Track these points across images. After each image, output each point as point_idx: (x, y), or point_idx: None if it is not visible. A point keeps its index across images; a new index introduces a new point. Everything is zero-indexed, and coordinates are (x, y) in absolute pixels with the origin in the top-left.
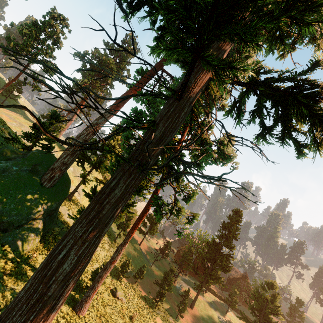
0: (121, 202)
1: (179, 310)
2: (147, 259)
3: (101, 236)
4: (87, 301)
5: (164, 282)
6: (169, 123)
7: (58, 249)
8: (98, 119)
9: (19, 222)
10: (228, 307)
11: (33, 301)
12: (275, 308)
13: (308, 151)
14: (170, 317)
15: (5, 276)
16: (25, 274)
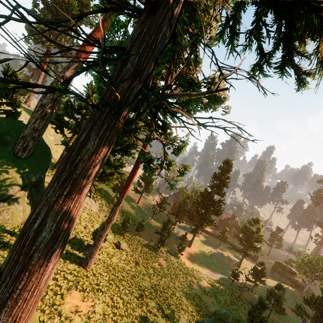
0: (97, 158)
1: (179, 250)
2: (146, 214)
3: (81, 199)
4: (91, 257)
5: (164, 231)
6: (143, 49)
7: (31, 218)
8: (64, 72)
9: (1, 197)
10: (221, 241)
11: (16, 272)
12: (260, 237)
13: (312, 77)
14: (172, 256)
15: None
16: None
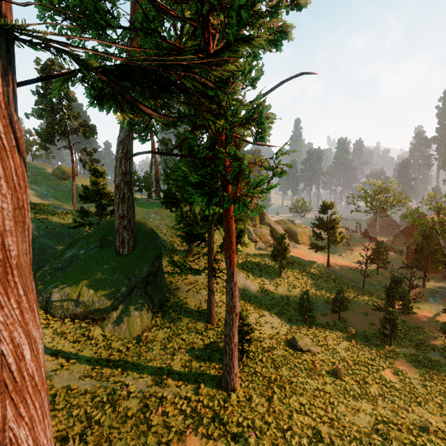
0: None
1: None
2: (352, 280)
3: None
4: (228, 371)
5: (390, 304)
6: None
7: None
8: (119, 135)
9: (110, 305)
10: None
11: None
12: None
13: None
14: (434, 352)
15: (111, 369)
16: (140, 359)
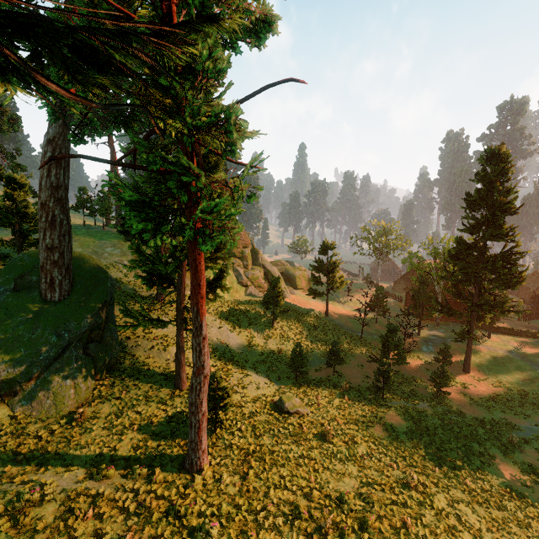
0: None
1: (436, 386)
2: (350, 330)
3: None
4: (194, 448)
5: (385, 354)
6: None
7: None
8: (47, 131)
9: (27, 373)
10: None
11: None
12: None
13: None
14: (423, 402)
15: (19, 465)
16: (69, 446)
